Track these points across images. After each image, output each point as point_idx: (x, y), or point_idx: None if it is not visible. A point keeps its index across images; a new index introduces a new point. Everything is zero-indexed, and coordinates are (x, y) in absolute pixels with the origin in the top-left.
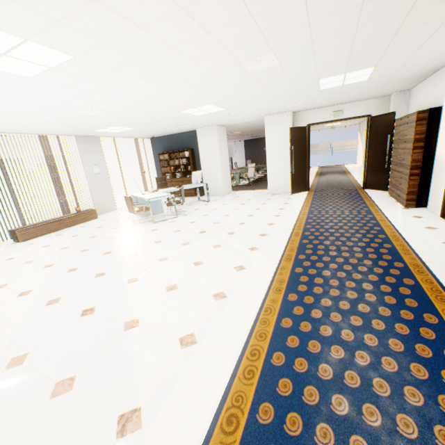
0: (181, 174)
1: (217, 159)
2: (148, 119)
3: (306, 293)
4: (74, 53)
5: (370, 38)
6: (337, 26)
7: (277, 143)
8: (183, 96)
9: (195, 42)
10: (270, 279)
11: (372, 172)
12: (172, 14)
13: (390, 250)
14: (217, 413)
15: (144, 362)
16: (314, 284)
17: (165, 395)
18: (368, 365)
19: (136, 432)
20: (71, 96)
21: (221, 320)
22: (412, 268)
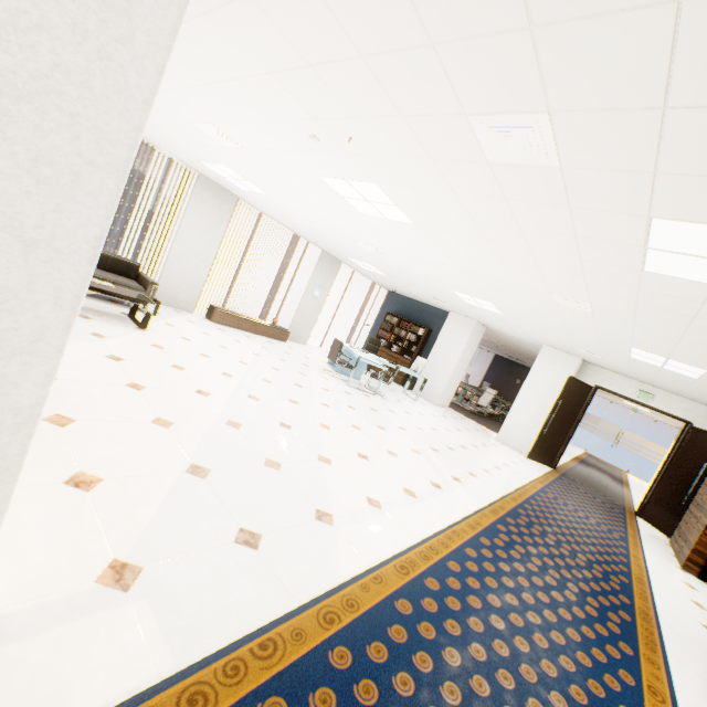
0: (399, 350)
1: (454, 358)
2: (411, 278)
3: (501, 548)
4: (418, 223)
5: (701, 343)
6: (665, 318)
7: (542, 384)
8: (469, 283)
9: (521, 264)
10: (467, 514)
11: (659, 499)
12: (518, 246)
13: (623, 583)
14: (393, 557)
15: (336, 492)
16: (513, 547)
17: (352, 521)
18: (537, 624)
19: (329, 525)
20: (371, 234)
21: (407, 509)
22: (639, 611)
